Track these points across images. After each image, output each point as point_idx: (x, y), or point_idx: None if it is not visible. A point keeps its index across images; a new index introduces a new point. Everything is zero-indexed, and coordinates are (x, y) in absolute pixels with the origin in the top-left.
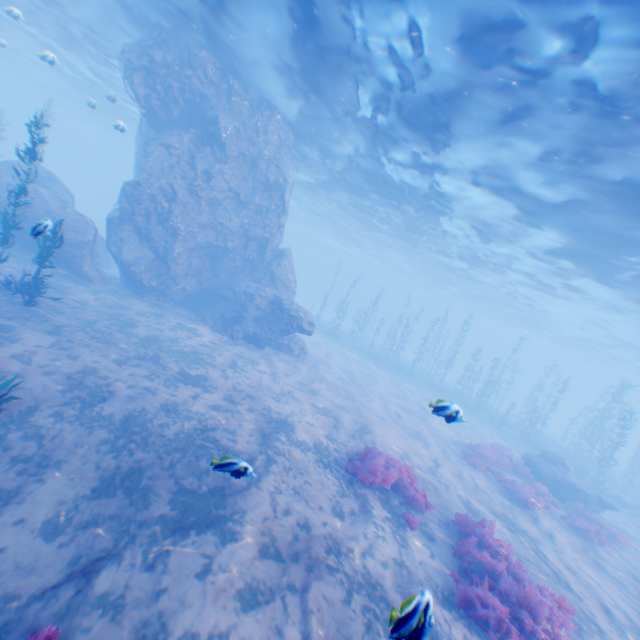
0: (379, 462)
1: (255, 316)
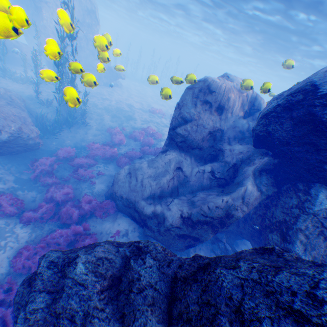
0: (155, 109)
1: (105, 76)
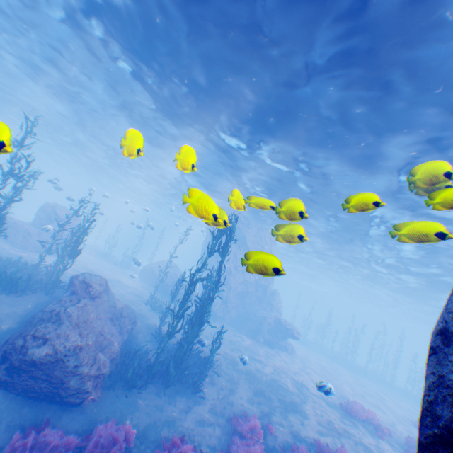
0: (356, 404)
1: (267, 328)
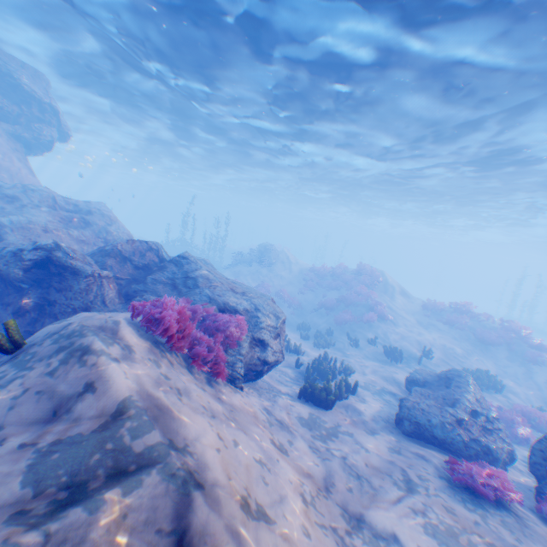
0: None
1: None
